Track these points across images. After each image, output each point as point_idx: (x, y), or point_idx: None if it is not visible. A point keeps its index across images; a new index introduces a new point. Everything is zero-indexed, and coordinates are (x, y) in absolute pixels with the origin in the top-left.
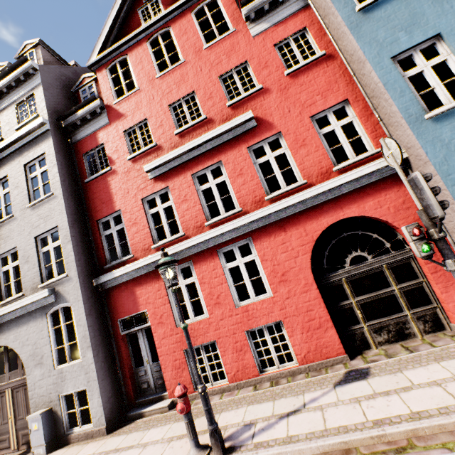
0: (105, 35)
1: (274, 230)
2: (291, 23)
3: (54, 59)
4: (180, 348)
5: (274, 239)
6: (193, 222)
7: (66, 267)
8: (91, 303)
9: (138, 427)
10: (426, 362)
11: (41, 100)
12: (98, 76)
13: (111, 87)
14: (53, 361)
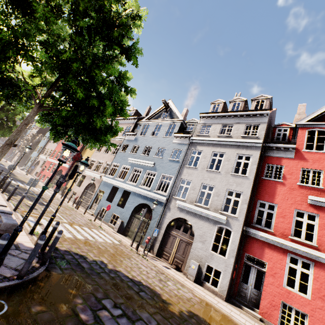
0: (318, 113)
1: None
2: None
3: (269, 105)
4: (279, 297)
5: None
6: None
7: (238, 213)
8: (240, 237)
9: (244, 313)
10: None
11: (262, 130)
12: (299, 131)
13: (304, 140)
14: (210, 246)
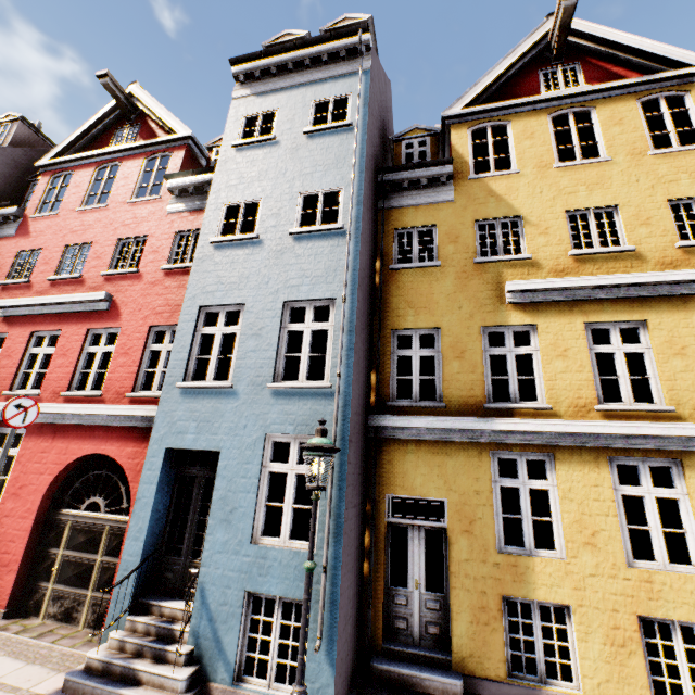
0: (69, 142)
1: (47, 433)
2: (202, 216)
3: (36, 138)
4: None
5: (41, 442)
6: None
7: None
8: None
9: None
10: (1, 651)
11: None
12: (41, 180)
13: (43, 197)
14: None
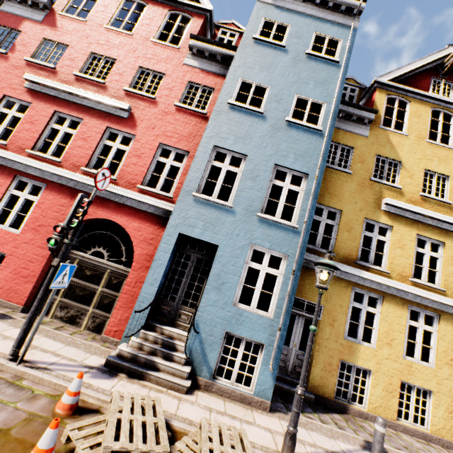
0: None
1: (66, 193)
2: (210, 78)
3: None
4: None
5: (60, 198)
6: (21, 142)
7: None
8: None
9: None
10: (40, 333)
11: None
12: None
13: (71, 0)
14: None
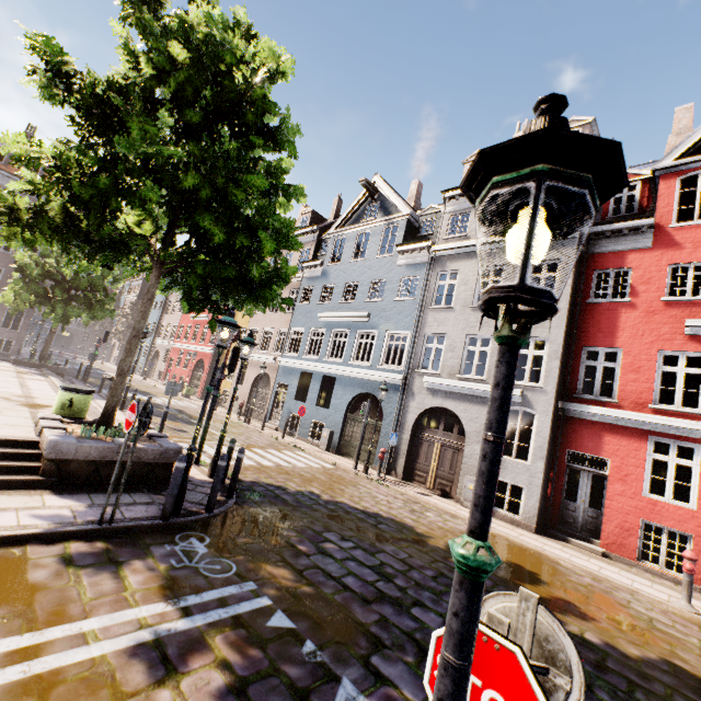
0: None
1: None
2: None
3: None
4: (636, 514)
5: None
6: None
7: (543, 379)
8: (553, 422)
9: (570, 548)
10: None
11: None
12: (660, 184)
13: (674, 203)
14: None
